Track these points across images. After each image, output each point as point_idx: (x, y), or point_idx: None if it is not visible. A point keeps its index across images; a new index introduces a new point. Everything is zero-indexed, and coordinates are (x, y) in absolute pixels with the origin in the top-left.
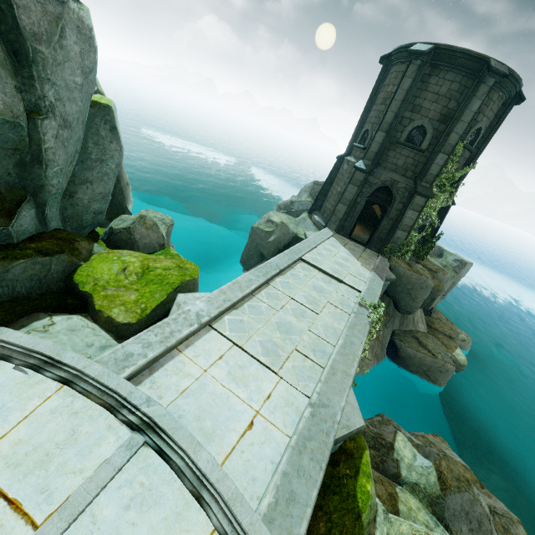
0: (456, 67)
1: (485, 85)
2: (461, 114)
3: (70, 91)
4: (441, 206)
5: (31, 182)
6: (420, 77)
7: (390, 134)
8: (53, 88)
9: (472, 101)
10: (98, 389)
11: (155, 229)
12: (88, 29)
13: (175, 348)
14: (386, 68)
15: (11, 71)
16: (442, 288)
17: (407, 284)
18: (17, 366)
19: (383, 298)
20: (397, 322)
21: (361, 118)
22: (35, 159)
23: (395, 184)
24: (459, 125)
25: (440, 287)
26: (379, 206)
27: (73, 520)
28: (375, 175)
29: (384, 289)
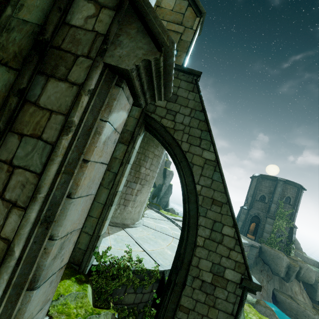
0: (268, 179)
1: (279, 183)
2: (275, 191)
3: (168, 181)
4: (289, 228)
5: (158, 194)
6: (258, 182)
7: (253, 197)
8: (166, 181)
9: (277, 188)
10: (165, 216)
11: (174, 211)
12: (173, 174)
13: (176, 220)
14: (252, 180)
15: (163, 178)
16: (297, 266)
17: (270, 255)
18: (155, 212)
19: (263, 265)
20: (277, 284)
21: (247, 194)
22: (160, 190)
23: (259, 214)
24: (275, 195)
25: (296, 265)
26: (255, 223)
27: (163, 220)
28: (251, 211)
29: (255, 252)
